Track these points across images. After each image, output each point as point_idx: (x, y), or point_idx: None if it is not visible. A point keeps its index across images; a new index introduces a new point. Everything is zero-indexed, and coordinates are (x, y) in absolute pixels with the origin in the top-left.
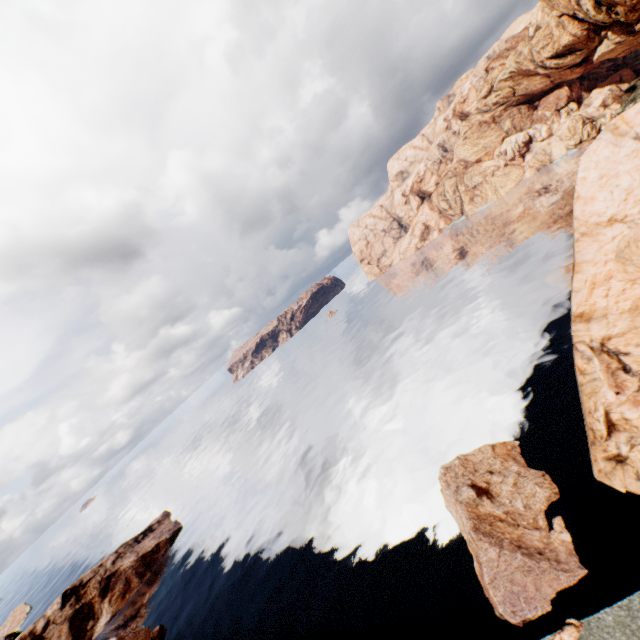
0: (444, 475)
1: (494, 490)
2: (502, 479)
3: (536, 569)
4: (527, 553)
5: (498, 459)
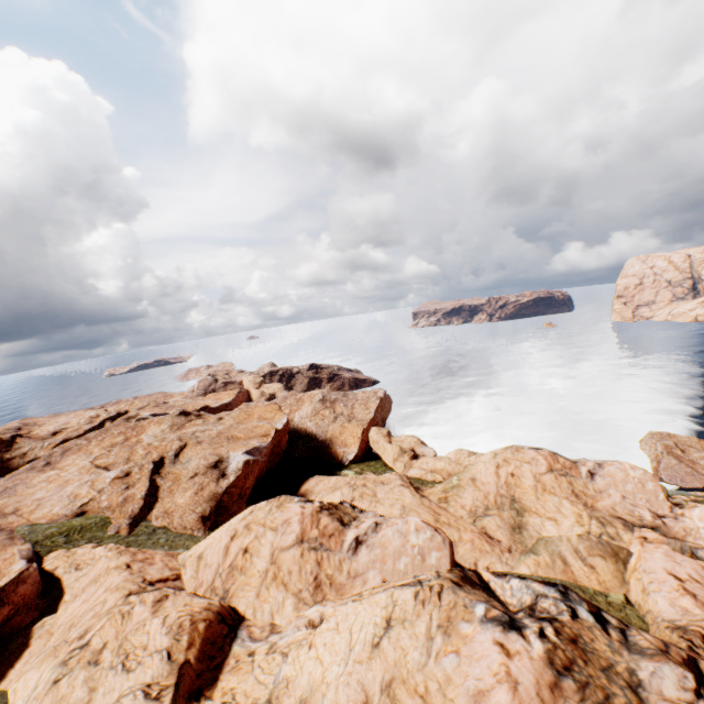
0: (651, 433)
1: (686, 452)
2: (696, 451)
3: (696, 476)
4: (695, 471)
5: (699, 445)
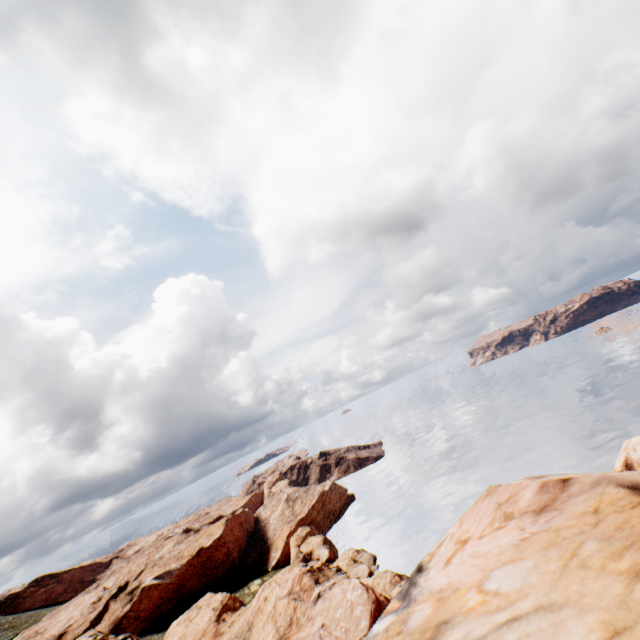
0: None
1: None
2: None
3: None
4: None
5: None
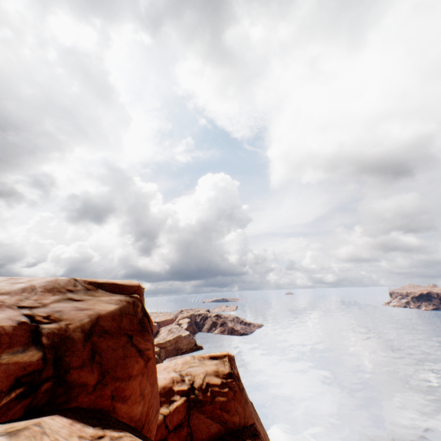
0: None
1: None
2: None
3: None
4: None
5: None
